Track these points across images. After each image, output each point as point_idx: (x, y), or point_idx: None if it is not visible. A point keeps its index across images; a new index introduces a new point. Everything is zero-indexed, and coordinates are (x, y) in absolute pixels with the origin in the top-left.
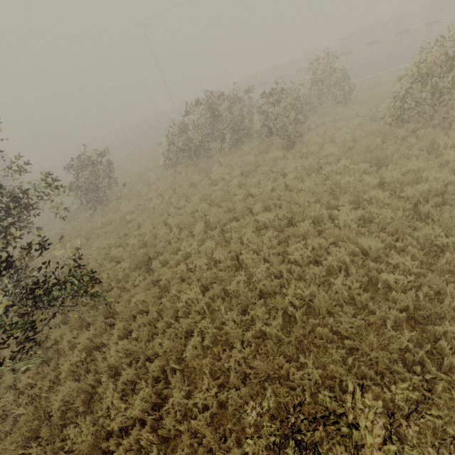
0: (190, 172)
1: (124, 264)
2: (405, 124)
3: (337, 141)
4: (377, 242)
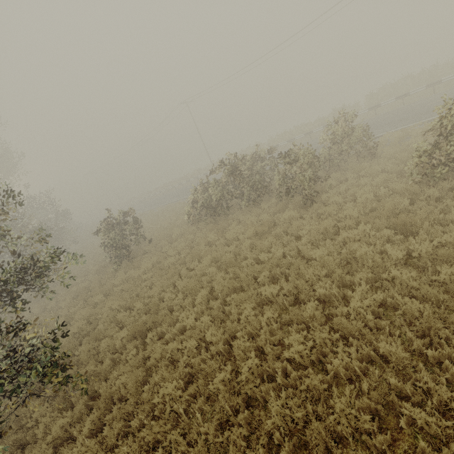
0: (209, 229)
1: (123, 332)
2: (439, 182)
3: (357, 200)
4: (399, 345)
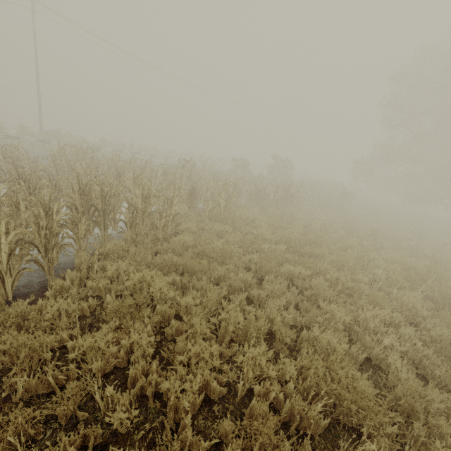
0: None
1: None
2: None
3: None
4: None
